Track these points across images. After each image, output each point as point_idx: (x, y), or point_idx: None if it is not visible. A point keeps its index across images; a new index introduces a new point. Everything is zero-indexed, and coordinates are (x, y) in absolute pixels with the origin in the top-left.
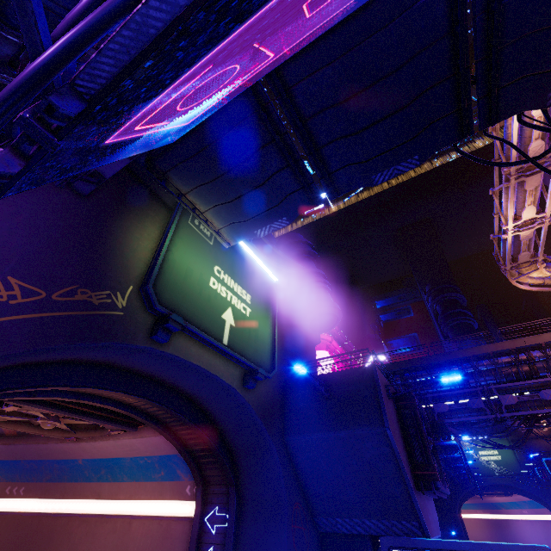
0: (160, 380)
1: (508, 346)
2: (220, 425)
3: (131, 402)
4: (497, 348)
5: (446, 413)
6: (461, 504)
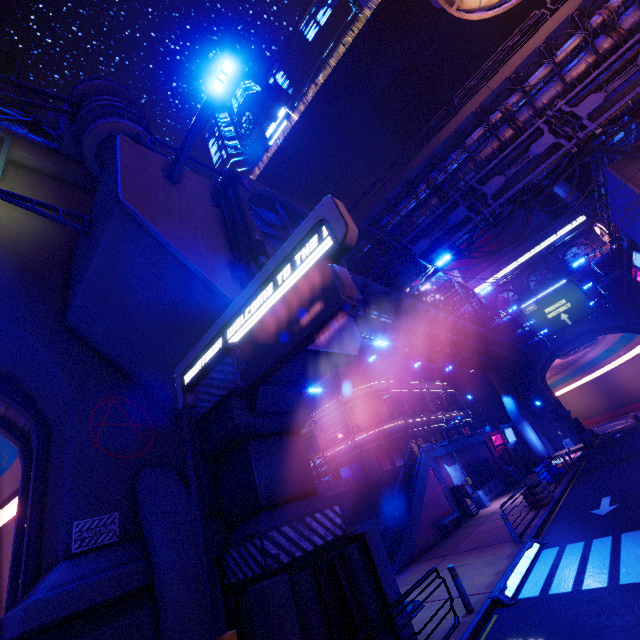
0: None
1: (470, 109)
2: None
3: None
4: (458, 121)
5: (430, 250)
6: (542, 374)
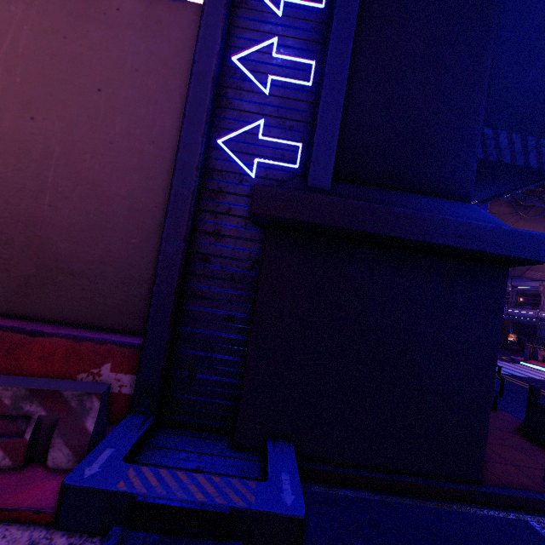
0: None
1: None
2: None
3: None
4: None
5: None
6: None
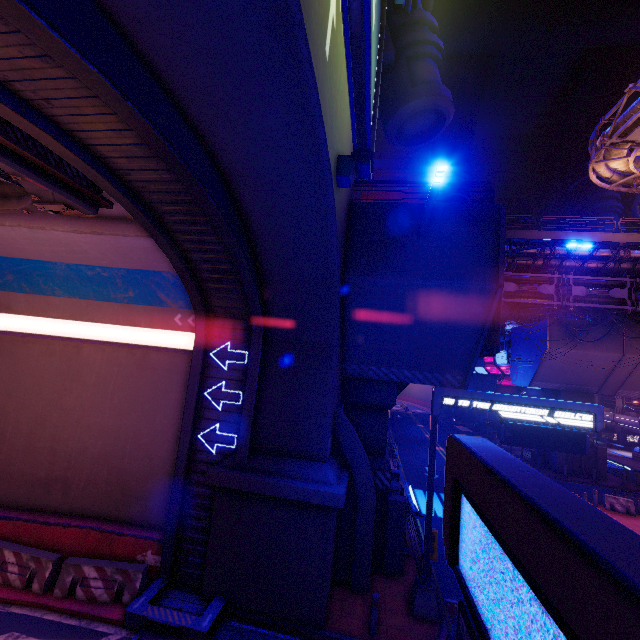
0: (182, 102)
1: (544, 237)
2: (260, 240)
3: (95, 141)
4: (532, 236)
5: None
6: None
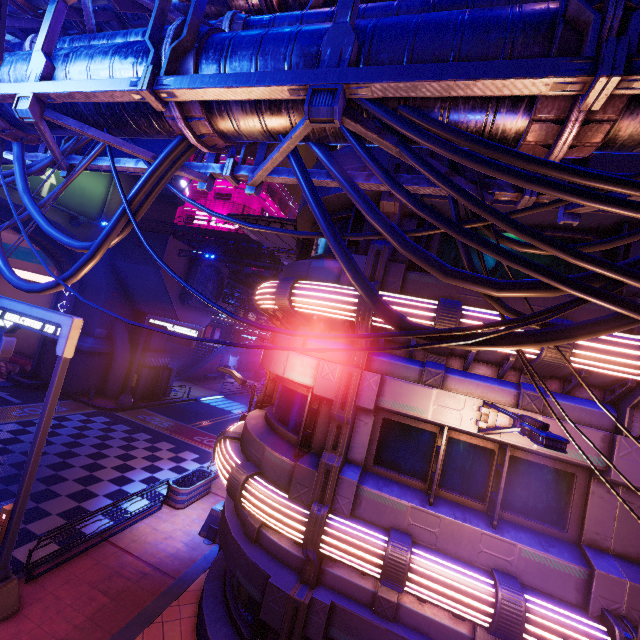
0: (4, 205)
1: None
2: None
3: None
4: None
5: None
6: None
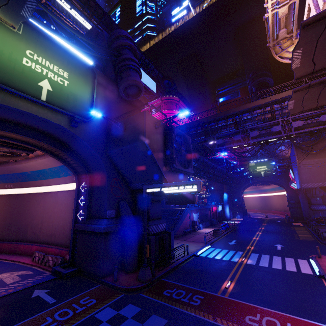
0: (22, 124)
1: (260, 102)
2: (72, 148)
3: (16, 138)
4: (254, 104)
5: (222, 144)
6: (243, 189)
